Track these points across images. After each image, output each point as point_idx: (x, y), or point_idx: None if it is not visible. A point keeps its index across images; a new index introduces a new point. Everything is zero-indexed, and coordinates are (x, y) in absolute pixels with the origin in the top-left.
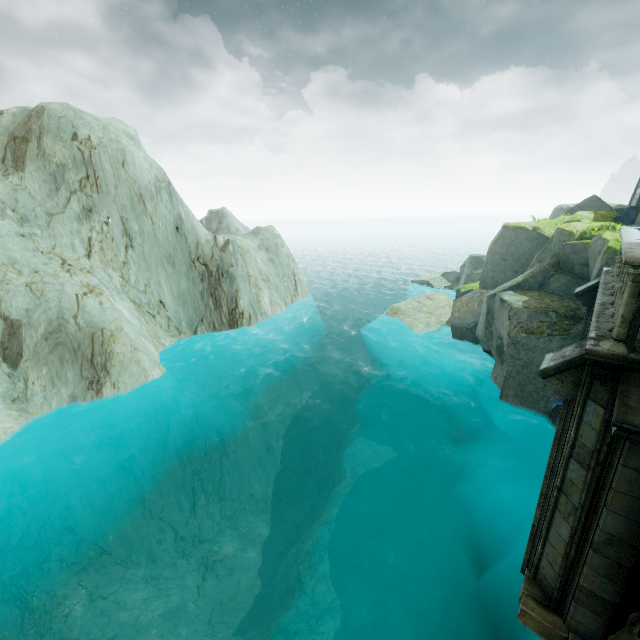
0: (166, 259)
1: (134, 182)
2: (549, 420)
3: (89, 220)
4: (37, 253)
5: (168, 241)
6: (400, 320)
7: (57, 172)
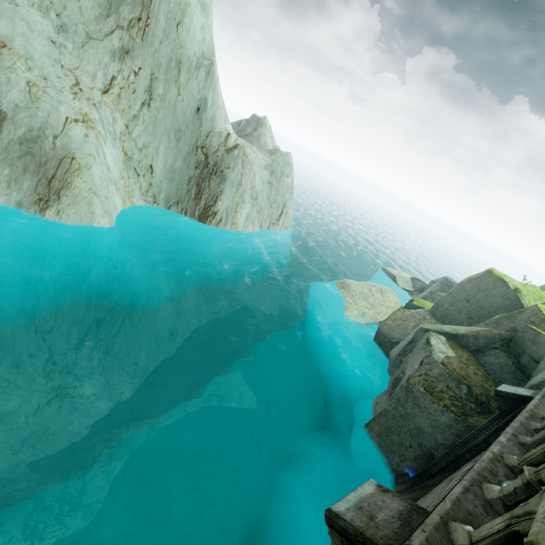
0: (174, 132)
1: (180, 47)
2: (392, 479)
3: (122, 60)
4: (57, 64)
5: (184, 117)
6: (342, 296)
7: (115, 0)
